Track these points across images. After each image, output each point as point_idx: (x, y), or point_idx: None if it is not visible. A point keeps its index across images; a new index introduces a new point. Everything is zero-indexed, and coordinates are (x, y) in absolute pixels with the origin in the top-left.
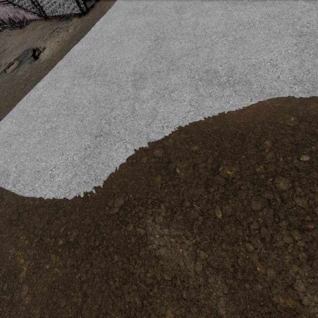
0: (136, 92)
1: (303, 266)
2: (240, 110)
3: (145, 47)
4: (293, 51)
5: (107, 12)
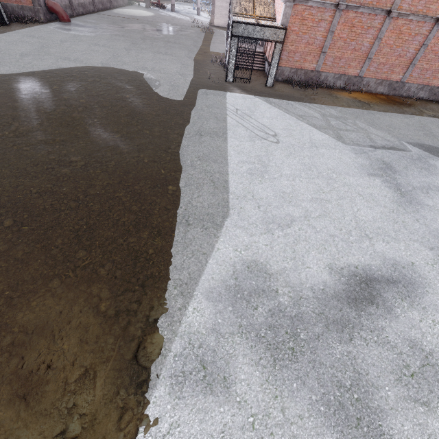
0: (22, 58)
1: (70, 81)
2: (73, 65)
3: (33, 48)
4: (107, 58)
5: (7, 33)
